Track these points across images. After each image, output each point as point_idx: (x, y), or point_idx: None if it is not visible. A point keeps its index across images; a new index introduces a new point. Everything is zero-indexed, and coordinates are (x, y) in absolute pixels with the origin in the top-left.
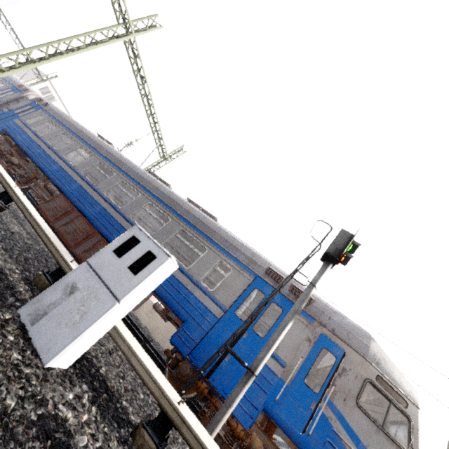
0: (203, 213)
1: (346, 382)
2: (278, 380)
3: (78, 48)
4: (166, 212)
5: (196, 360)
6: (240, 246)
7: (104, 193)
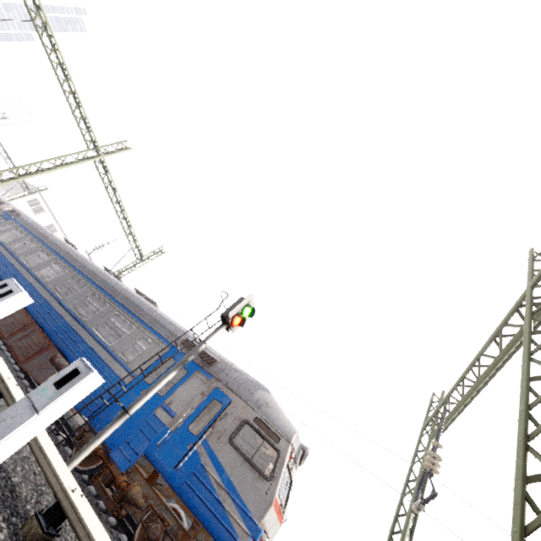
0: (143, 299)
1: (224, 423)
2: (164, 429)
3: (49, 168)
4: (106, 300)
5: (95, 421)
6: (167, 323)
7: (52, 288)
